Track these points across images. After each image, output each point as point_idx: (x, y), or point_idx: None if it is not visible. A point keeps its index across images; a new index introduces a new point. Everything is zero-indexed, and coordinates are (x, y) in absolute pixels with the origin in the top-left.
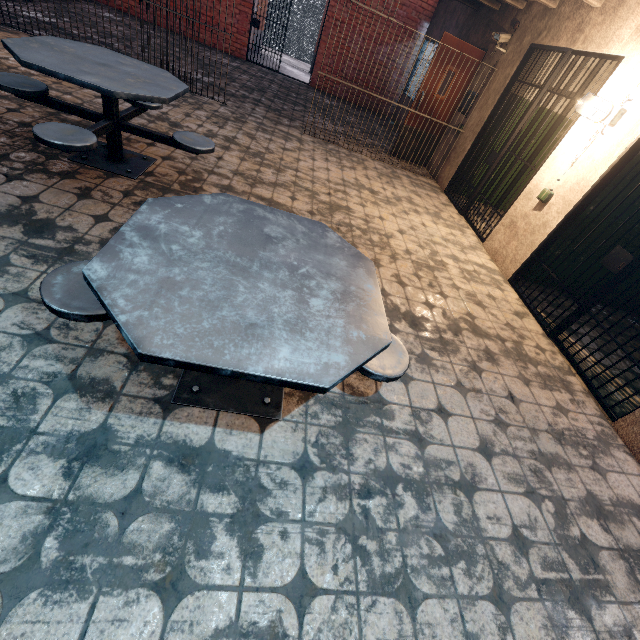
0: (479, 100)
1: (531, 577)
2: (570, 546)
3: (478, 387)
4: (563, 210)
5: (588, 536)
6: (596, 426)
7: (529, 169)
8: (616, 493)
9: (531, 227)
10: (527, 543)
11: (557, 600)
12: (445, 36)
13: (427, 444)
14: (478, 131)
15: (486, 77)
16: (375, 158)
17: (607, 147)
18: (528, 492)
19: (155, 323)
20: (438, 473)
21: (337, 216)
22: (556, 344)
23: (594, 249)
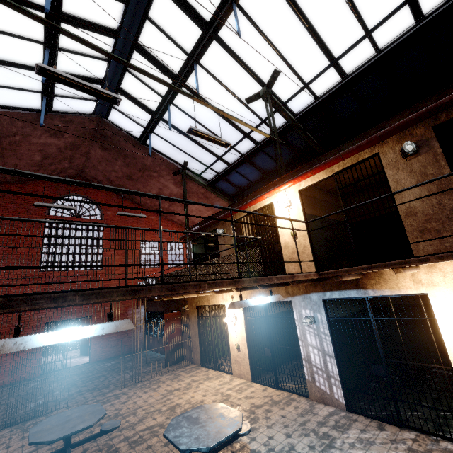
0: (190, 326)
1: (319, 451)
2: (322, 437)
3: (273, 422)
4: (245, 347)
5: (324, 431)
6: (307, 403)
7: (223, 335)
8: (323, 416)
9: (242, 358)
10: (313, 446)
11: (327, 450)
12: (164, 315)
13: (274, 448)
14: (198, 336)
15: (187, 318)
16: (162, 374)
17: (240, 325)
18: (305, 435)
19: (205, 443)
20: (283, 452)
21: (177, 410)
22: (281, 389)
23: (263, 350)
